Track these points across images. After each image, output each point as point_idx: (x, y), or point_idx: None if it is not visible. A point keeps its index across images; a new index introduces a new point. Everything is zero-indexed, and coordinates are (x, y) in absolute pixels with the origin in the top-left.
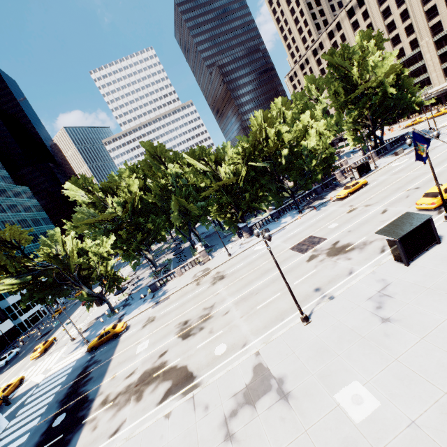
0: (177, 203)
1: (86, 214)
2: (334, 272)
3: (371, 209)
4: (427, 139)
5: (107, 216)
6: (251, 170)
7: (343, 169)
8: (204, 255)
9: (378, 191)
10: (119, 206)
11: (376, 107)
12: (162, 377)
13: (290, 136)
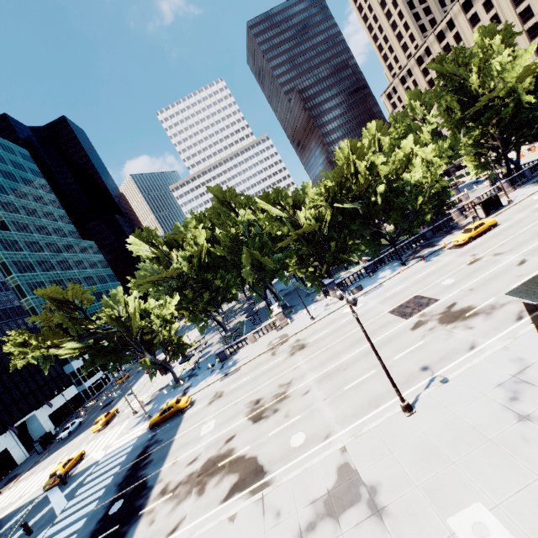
0: (249, 256)
1: (150, 271)
2: (448, 345)
3: (503, 259)
4: None
5: (172, 273)
6: (338, 214)
7: (463, 206)
8: (282, 319)
9: (512, 233)
10: (185, 261)
11: (507, 123)
12: (228, 468)
13: (387, 169)
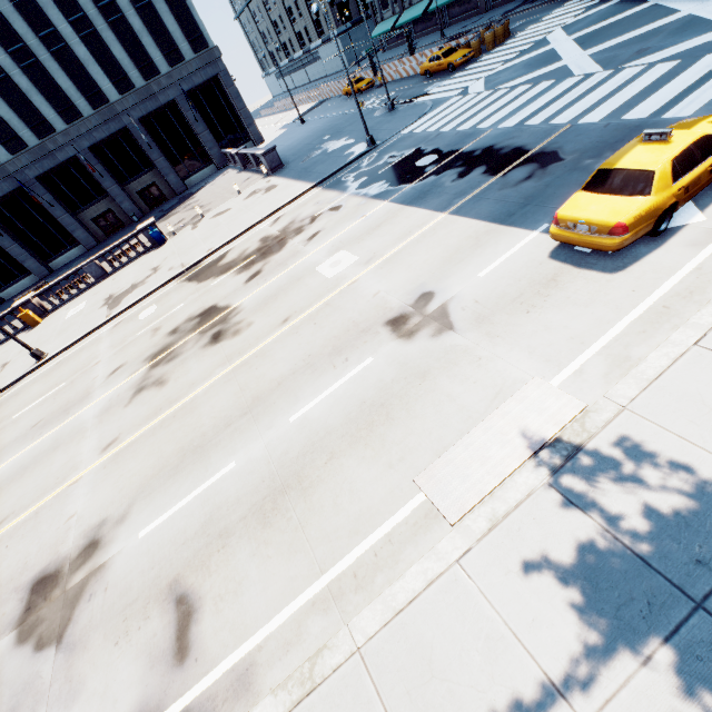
0: None
1: None
2: None
3: None
4: None
5: None
6: None
7: None
8: None
9: None
10: None
11: None
12: (237, 261)
13: None
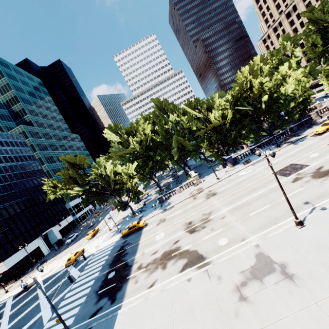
0: (176, 141)
1: (118, 149)
2: (322, 189)
3: None
4: None
5: (130, 150)
6: (236, 114)
7: (319, 110)
8: (197, 179)
9: None
10: (137, 144)
11: None
12: (179, 256)
13: (270, 84)
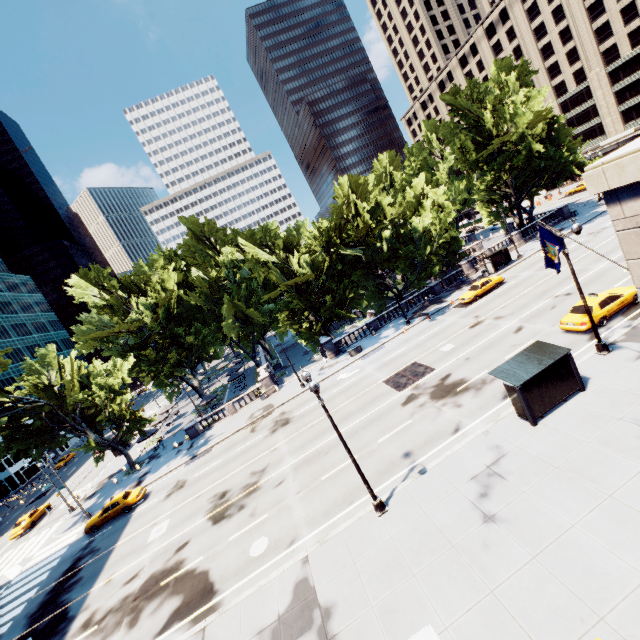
0: (232, 306)
1: (98, 324)
2: (434, 426)
3: (503, 324)
4: (558, 238)
5: (128, 327)
6: (336, 261)
7: (474, 258)
8: (268, 385)
9: (516, 294)
10: (148, 310)
11: (519, 170)
12: (172, 588)
13: (394, 211)
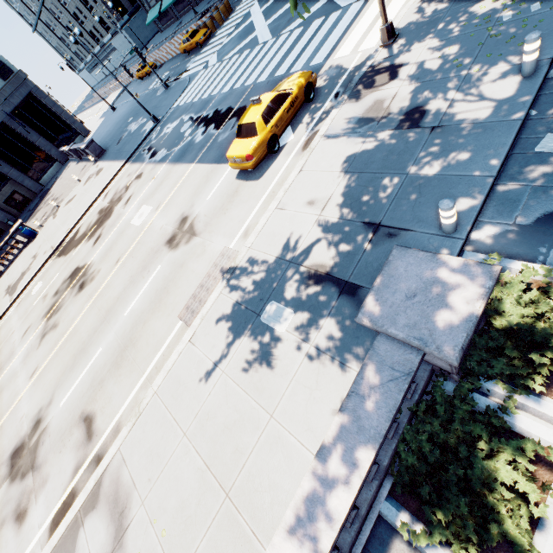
0: None
1: None
2: None
3: None
4: None
5: None
6: None
7: None
8: None
9: None
10: None
11: None
12: (86, 233)
13: None
